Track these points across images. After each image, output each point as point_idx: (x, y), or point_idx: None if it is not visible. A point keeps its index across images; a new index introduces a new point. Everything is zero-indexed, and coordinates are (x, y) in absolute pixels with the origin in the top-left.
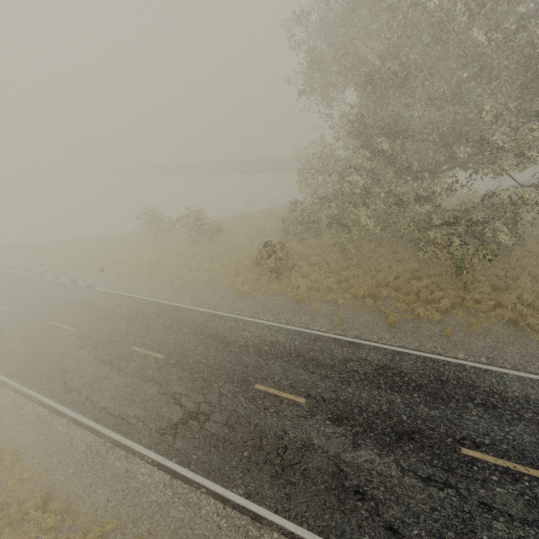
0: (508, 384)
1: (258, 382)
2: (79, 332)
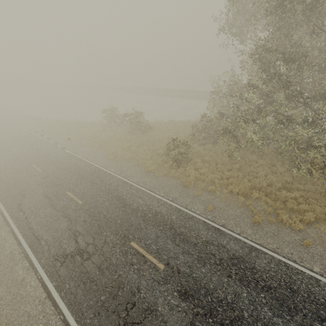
0: None
1: (134, 240)
2: (43, 174)
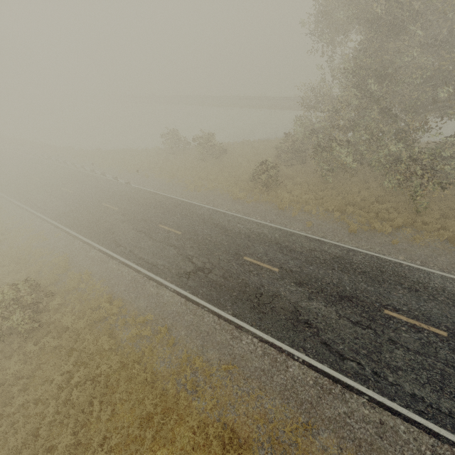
0: (432, 279)
1: (246, 256)
2: (122, 211)
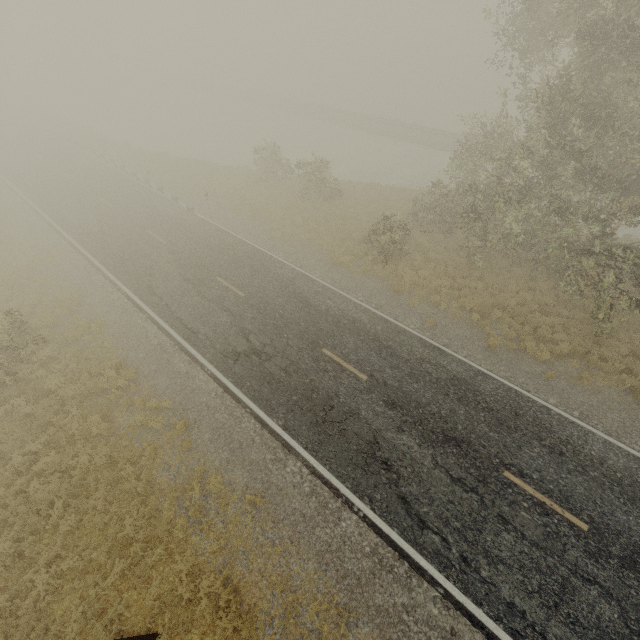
0: (589, 442)
1: (326, 347)
2: (171, 247)
